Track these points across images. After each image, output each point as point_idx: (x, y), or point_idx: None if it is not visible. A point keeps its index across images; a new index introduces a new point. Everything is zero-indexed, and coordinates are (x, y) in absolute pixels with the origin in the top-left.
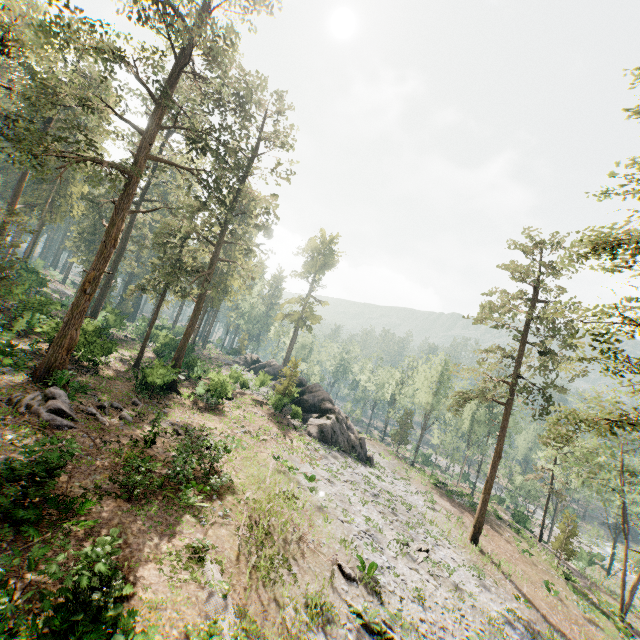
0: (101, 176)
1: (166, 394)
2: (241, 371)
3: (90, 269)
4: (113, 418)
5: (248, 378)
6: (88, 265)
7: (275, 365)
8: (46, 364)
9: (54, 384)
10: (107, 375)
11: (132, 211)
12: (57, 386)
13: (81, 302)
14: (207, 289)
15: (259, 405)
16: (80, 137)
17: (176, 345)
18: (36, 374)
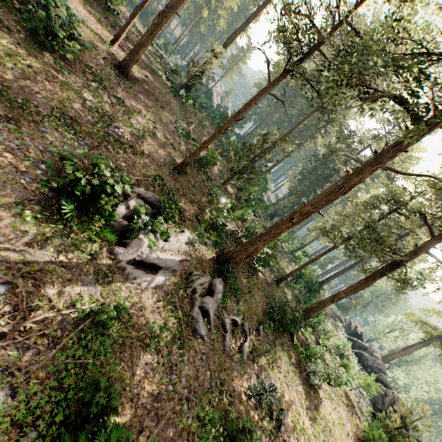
0: (350, 135)
1: (283, 331)
2: (353, 356)
3: (308, 203)
4: (235, 342)
5: (353, 364)
6: (293, 190)
7: (377, 358)
8: (229, 255)
9: (223, 273)
10: (257, 281)
11: (388, 167)
12: (223, 277)
13: (282, 226)
14: (389, 272)
15: (350, 410)
16: (354, 104)
17: (310, 280)
18: (219, 257)
